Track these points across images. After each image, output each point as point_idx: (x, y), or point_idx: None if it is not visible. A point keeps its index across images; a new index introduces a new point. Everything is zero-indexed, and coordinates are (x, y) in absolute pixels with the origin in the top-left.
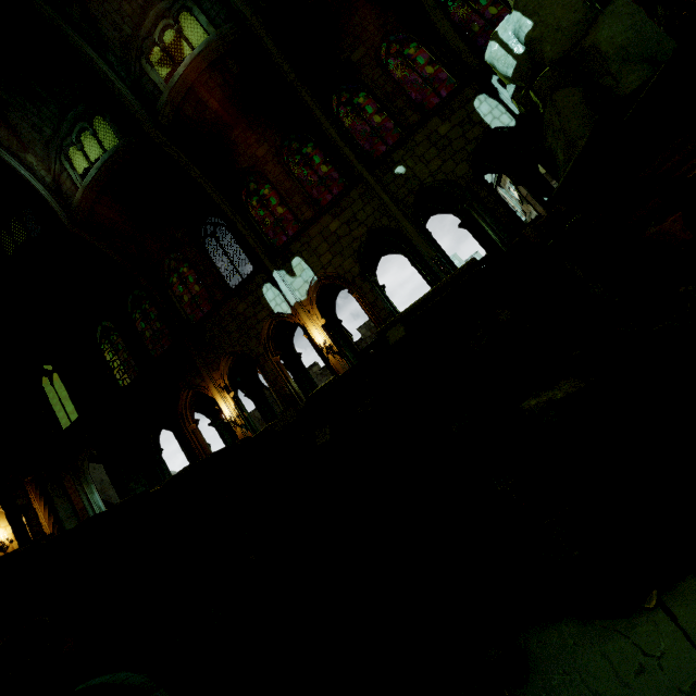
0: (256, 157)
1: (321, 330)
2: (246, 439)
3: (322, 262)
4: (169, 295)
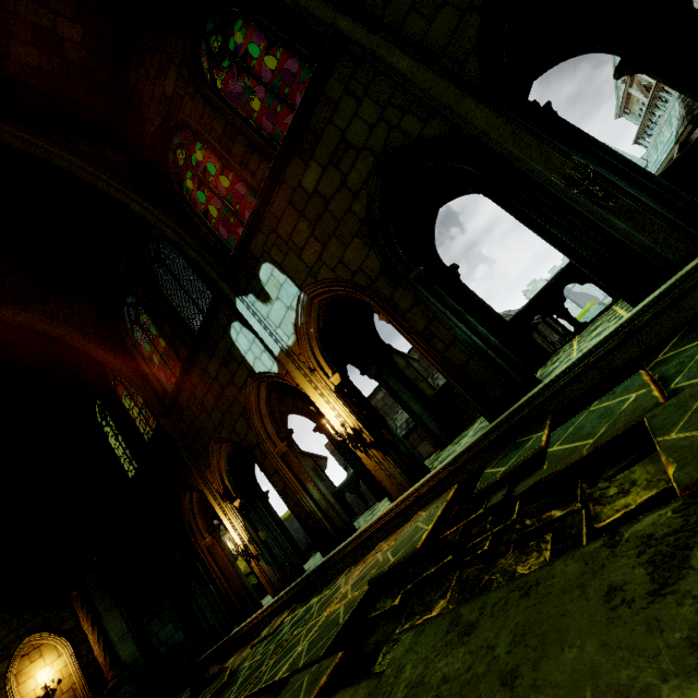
0: (165, 98)
1: (334, 398)
2: None
3: (306, 263)
4: (135, 359)
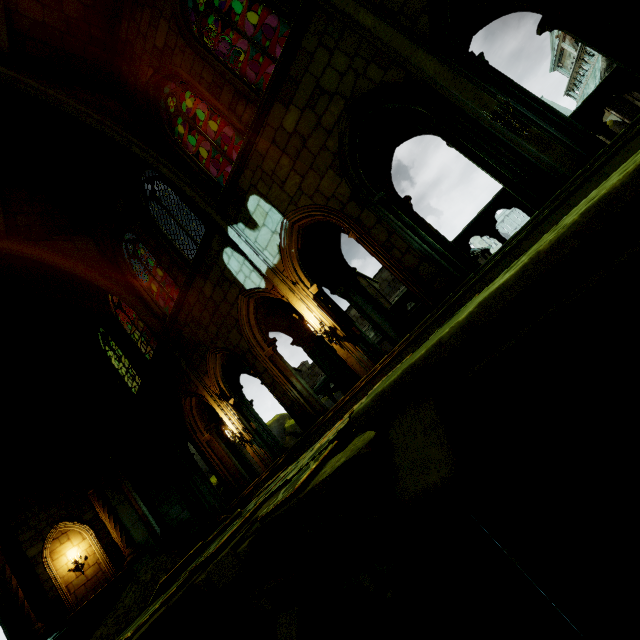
0: (157, 50)
1: (313, 304)
2: (150, 631)
3: (288, 193)
4: (136, 288)
